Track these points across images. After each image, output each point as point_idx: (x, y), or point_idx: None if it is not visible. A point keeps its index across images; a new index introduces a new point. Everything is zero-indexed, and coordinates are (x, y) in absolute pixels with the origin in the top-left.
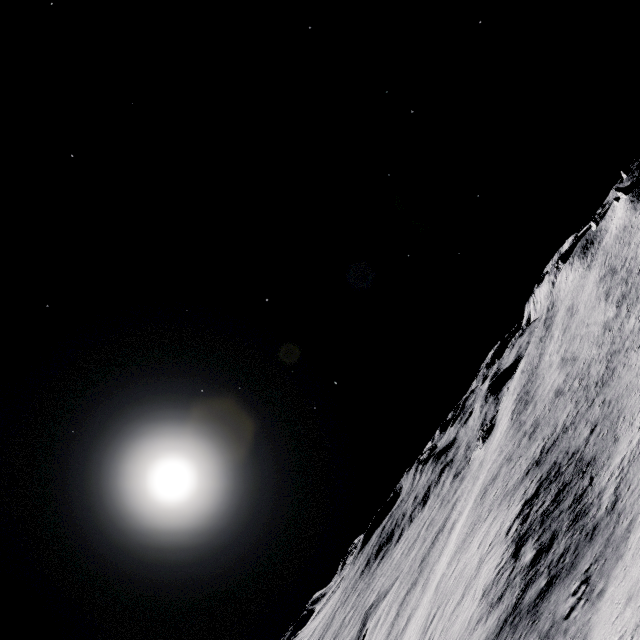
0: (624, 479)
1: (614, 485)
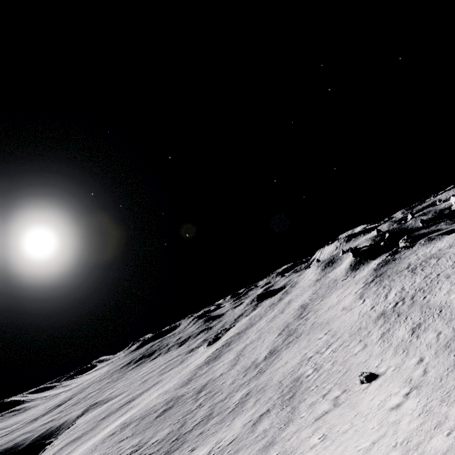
0: None
1: None
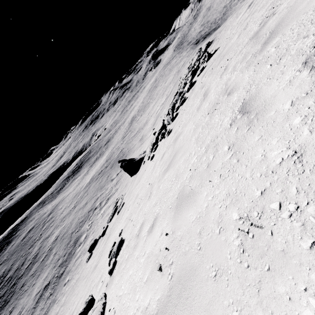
0: None
1: None
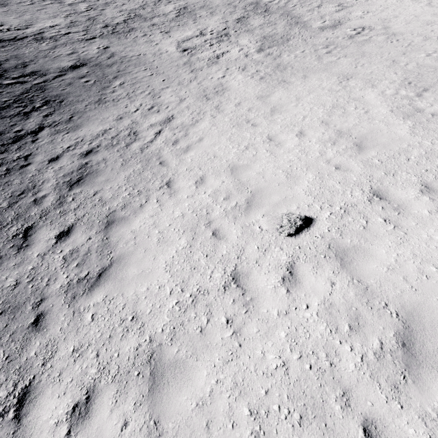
0: (95, 168)
1: (75, 166)
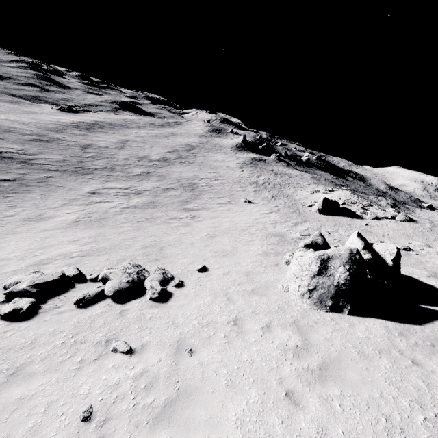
0: None
1: None
